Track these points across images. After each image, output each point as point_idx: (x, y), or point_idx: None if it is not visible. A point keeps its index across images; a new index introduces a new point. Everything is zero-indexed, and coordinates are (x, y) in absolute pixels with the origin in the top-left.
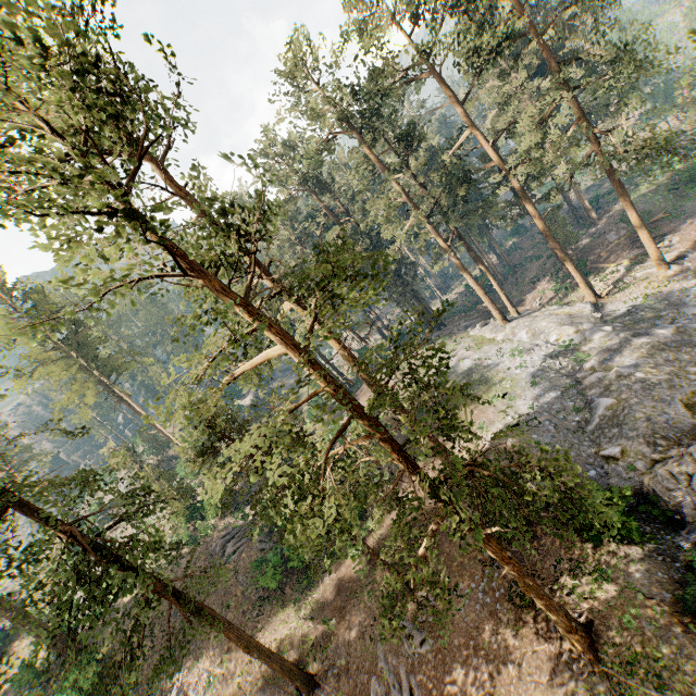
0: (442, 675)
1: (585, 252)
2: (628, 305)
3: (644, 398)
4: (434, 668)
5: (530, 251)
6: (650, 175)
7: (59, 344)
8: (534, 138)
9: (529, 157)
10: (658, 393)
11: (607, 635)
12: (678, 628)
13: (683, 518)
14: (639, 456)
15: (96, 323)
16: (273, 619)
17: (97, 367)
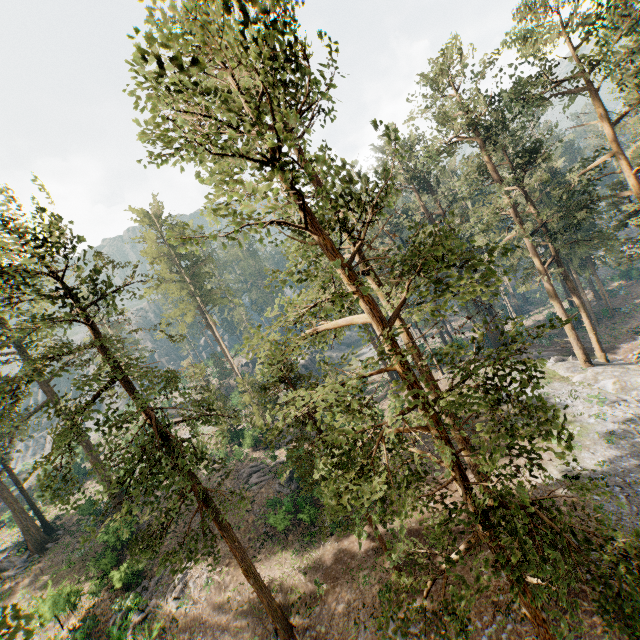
0: None
1: None
2: None
3: None
4: None
5: (638, 298)
6: None
7: (181, 270)
8: None
9: None
10: None
11: None
12: None
13: None
14: None
15: (210, 261)
16: (271, 557)
17: (200, 295)
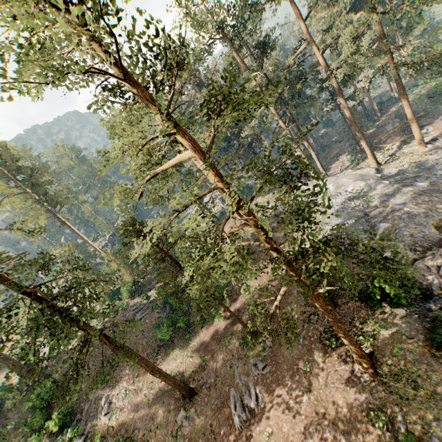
0: (276, 386)
1: (371, 137)
2: (398, 169)
3: (409, 223)
4: (271, 382)
5: (335, 137)
6: (425, 78)
7: (19, 183)
8: (350, 50)
9: (345, 63)
10: (418, 220)
11: (382, 360)
12: (427, 354)
13: (432, 292)
14: (405, 257)
15: (45, 170)
16: (166, 358)
17: (46, 200)
